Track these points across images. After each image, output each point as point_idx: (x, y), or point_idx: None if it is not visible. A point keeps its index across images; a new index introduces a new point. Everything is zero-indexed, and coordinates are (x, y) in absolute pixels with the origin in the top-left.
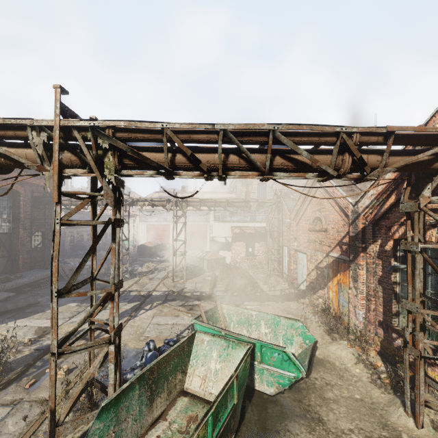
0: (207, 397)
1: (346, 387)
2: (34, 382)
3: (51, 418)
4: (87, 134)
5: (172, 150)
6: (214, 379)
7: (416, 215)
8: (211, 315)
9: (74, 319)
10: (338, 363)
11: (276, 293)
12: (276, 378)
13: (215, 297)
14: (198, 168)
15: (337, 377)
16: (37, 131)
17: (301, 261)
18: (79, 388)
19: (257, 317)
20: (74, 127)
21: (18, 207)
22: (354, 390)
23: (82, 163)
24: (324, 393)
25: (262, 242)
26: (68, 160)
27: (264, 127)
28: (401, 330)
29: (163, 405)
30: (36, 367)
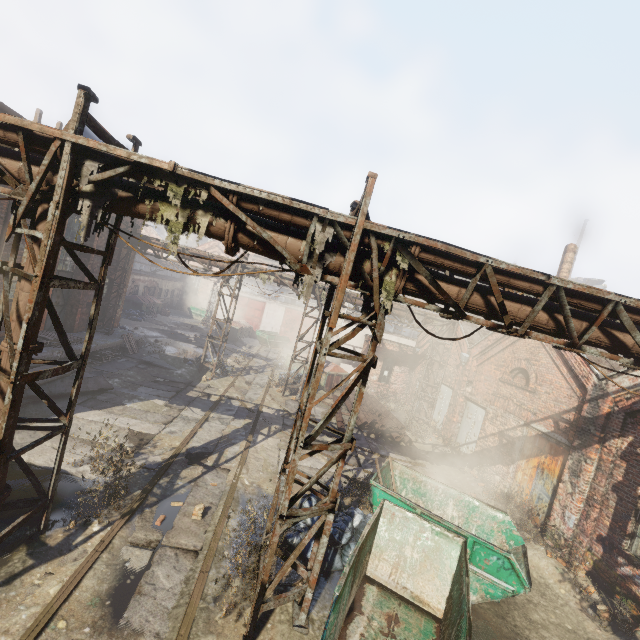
0: (399, 591)
1: (552, 610)
2: (164, 519)
3: (260, 593)
4: (383, 244)
5: (468, 285)
6: (410, 570)
7: None
8: (385, 475)
9: (172, 428)
10: (536, 575)
11: (425, 449)
12: (485, 586)
13: None
14: (491, 315)
15: (537, 593)
16: (325, 225)
17: (472, 416)
18: (290, 560)
19: (445, 493)
20: (373, 232)
21: (92, 238)
22: (563, 616)
23: (352, 274)
24: (528, 612)
25: (405, 367)
26: (337, 265)
27: (609, 296)
28: (633, 556)
29: (354, 592)
30: (155, 496)
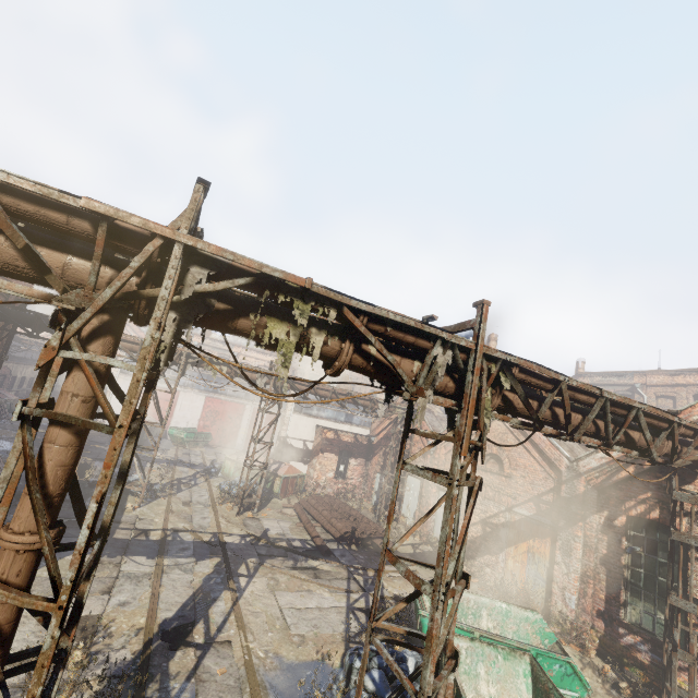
0: None
1: None
2: None
3: None
4: (489, 365)
5: (538, 398)
6: None
7: (693, 507)
8: (420, 599)
9: (120, 597)
10: None
11: (407, 551)
12: None
13: (333, 553)
14: (553, 423)
15: None
16: (447, 348)
17: None
18: None
19: (477, 603)
20: (484, 354)
21: None
22: None
23: (454, 393)
24: None
25: (361, 459)
26: (443, 385)
27: (635, 404)
28: (631, 624)
29: None
30: None
